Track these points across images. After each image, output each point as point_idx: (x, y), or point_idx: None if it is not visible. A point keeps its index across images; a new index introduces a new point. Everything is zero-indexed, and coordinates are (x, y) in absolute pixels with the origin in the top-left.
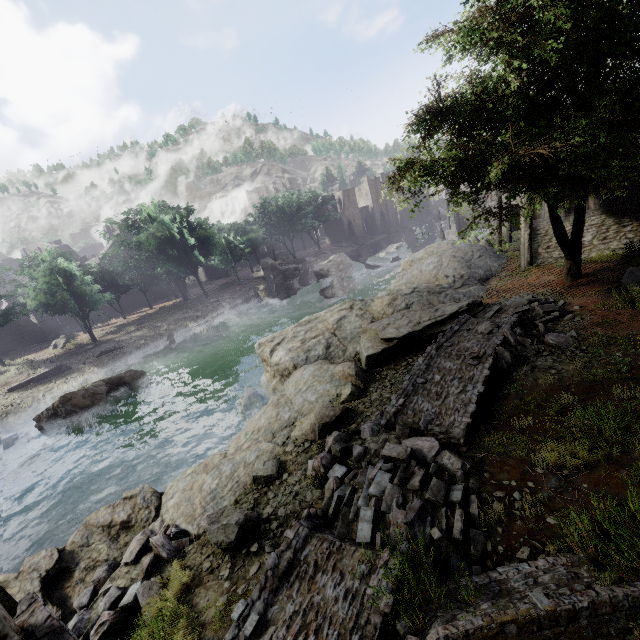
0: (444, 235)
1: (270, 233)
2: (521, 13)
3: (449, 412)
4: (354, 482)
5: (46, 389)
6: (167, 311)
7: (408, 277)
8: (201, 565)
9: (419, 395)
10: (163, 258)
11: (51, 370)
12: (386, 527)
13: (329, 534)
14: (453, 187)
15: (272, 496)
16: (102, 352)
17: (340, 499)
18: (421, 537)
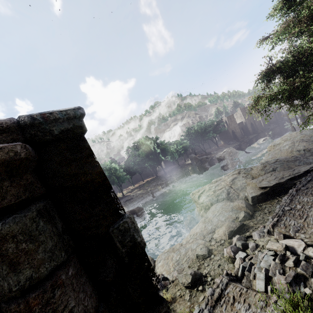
0: (295, 129)
1: (192, 142)
2: (310, 17)
3: (310, 226)
4: (251, 261)
5: None
6: (150, 182)
7: (272, 154)
8: (175, 293)
9: (287, 216)
10: (147, 159)
11: None
12: (274, 284)
13: (239, 284)
14: (289, 103)
15: (206, 265)
16: (126, 200)
17: (244, 268)
18: (298, 293)
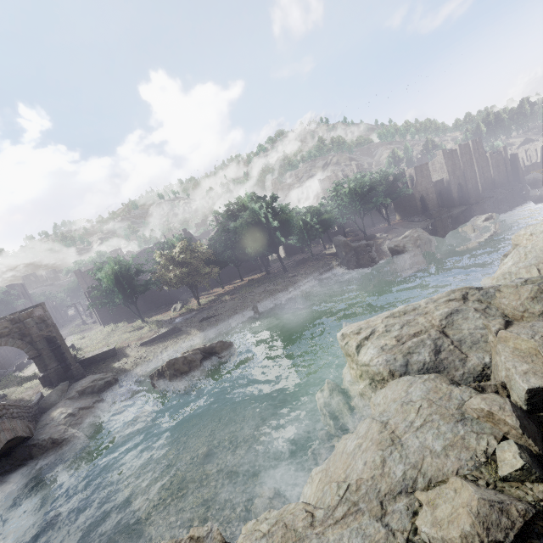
0: None
1: (342, 213)
2: None
3: None
4: None
5: (163, 347)
6: (253, 284)
7: (539, 256)
8: None
9: None
10: (252, 239)
11: (168, 331)
12: None
13: None
14: None
15: None
16: (203, 318)
17: None
18: None
